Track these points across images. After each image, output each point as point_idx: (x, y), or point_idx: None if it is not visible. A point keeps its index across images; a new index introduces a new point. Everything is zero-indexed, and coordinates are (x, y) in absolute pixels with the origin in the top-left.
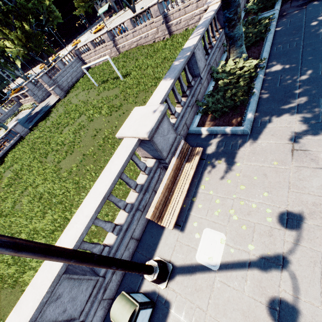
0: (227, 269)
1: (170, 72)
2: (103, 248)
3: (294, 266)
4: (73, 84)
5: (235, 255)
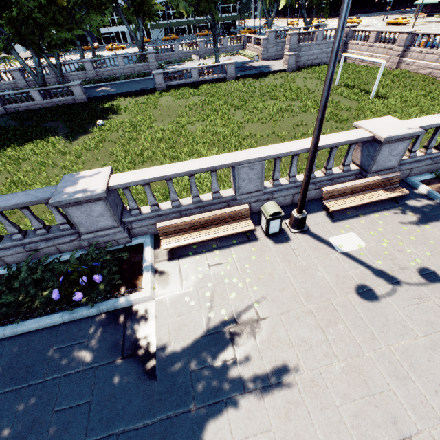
0: (348, 257)
1: None
2: (278, 180)
3: (400, 288)
4: (311, 65)
5: (361, 257)
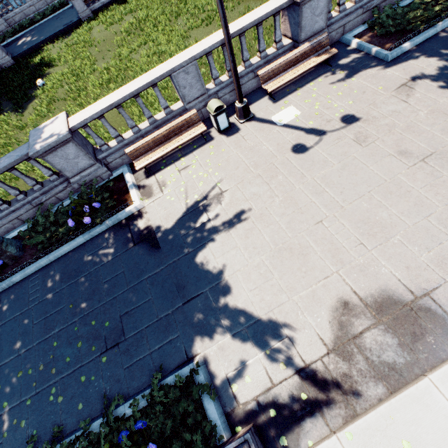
0: (286, 127)
1: None
2: (218, 78)
3: (325, 137)
4: None
5: (297, 123)
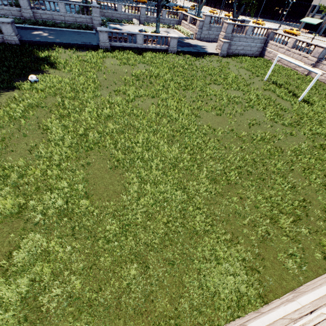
0: None
1: None
2: None
3: None
4: (237, 54)
5: None
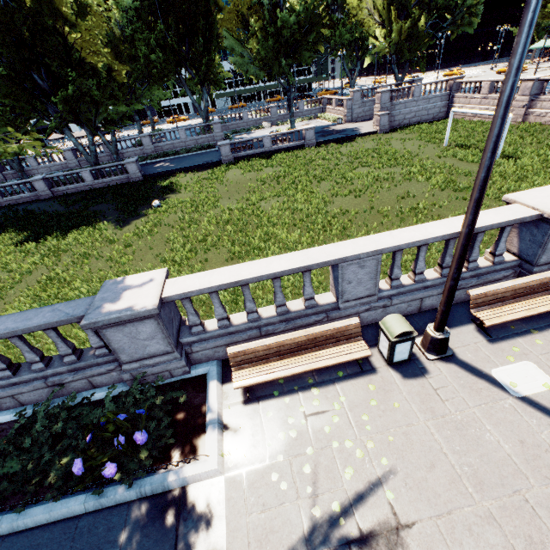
0: (531, 406)
1: None
2: (398, 278)
3: None
4: (408, 124)
5: None
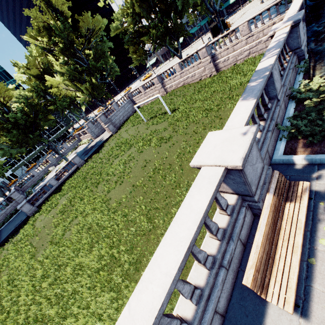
0: None
1: (247, 93)
2: None
3: None
4: (124, 121)
5: None
